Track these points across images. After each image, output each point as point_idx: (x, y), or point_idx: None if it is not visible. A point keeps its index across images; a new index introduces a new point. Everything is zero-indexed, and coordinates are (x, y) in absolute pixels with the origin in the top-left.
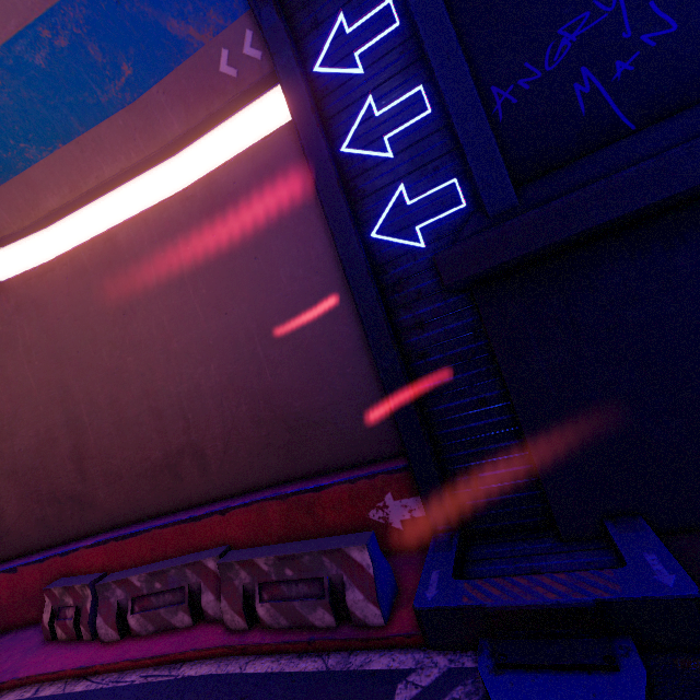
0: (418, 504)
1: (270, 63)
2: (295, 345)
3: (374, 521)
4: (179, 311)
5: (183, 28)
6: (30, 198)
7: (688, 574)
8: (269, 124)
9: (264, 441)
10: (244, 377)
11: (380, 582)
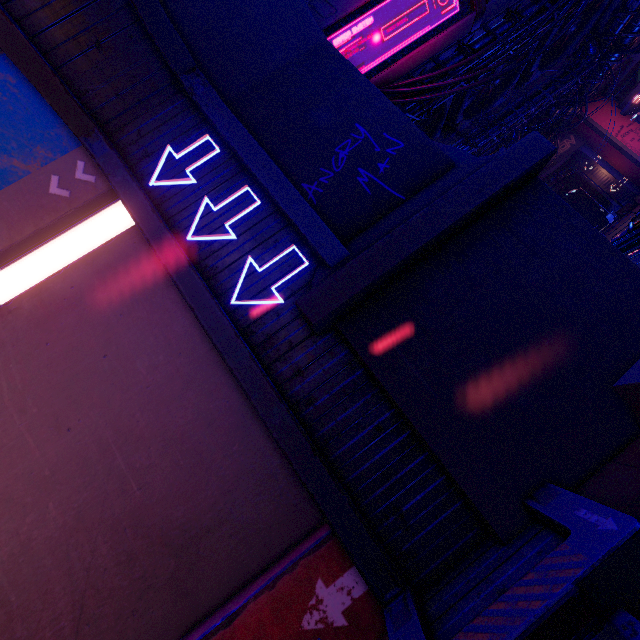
0: (355, 578)
1: (105, 185)
2: (166, 439)
3: (311, 631)
4: None
5: (5, 161)
6: None
7: (618, 511)
8: (108, 234)
9: (138, 586)
10: (100, 504)
11: None
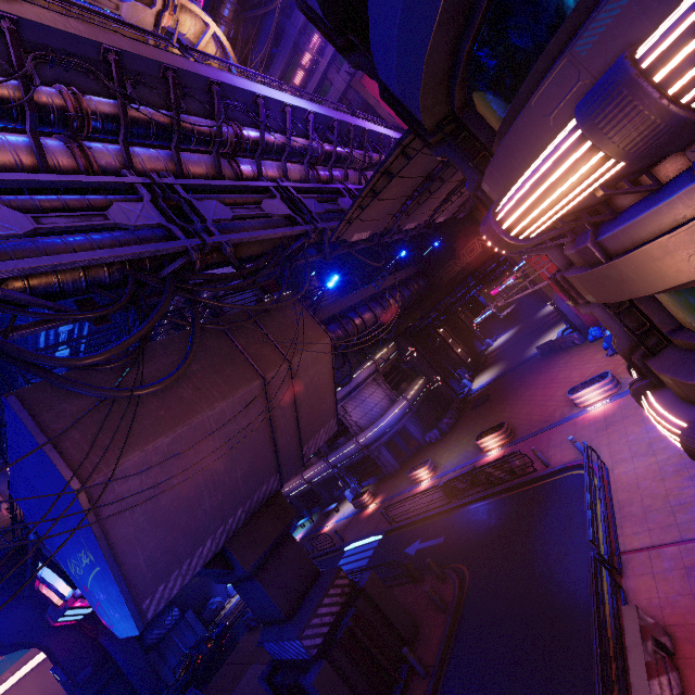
0: None
1: None
2: None
3: None
4: None
5: None
6: (35, 652)
7: None
8: None
9: None
10: None
11: None
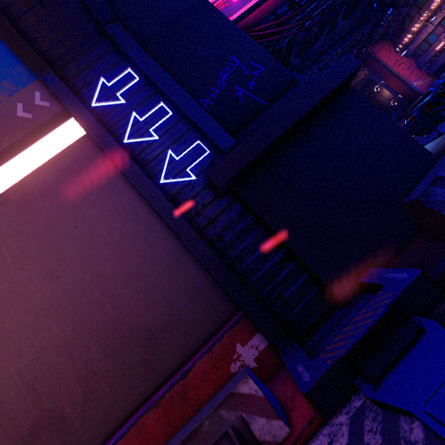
0: (259, 340)
1: (58, 108)
2: (126, 275)
3: (236, 373)
4: (7, 292)
5: None
6: None
7: (408, 268)
8: (63, 145)
9: (121, 368)
10: (88, 322)
11: (270, 399)
